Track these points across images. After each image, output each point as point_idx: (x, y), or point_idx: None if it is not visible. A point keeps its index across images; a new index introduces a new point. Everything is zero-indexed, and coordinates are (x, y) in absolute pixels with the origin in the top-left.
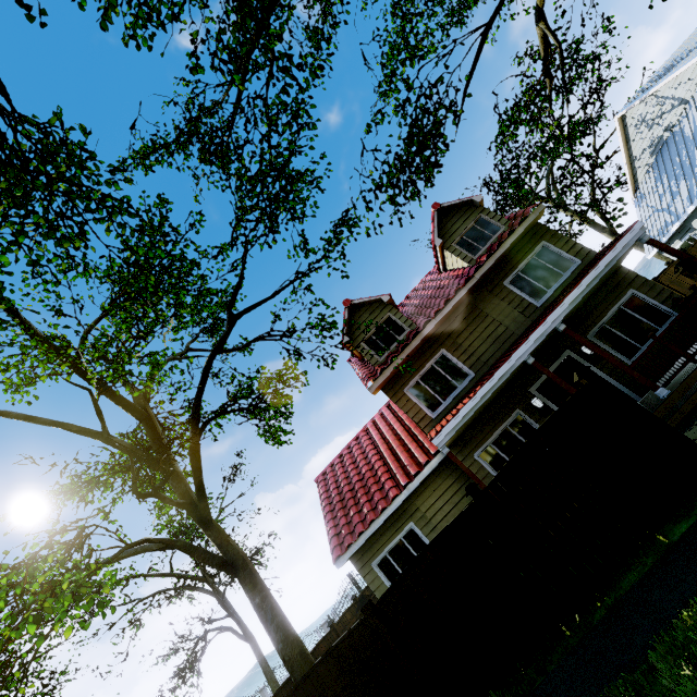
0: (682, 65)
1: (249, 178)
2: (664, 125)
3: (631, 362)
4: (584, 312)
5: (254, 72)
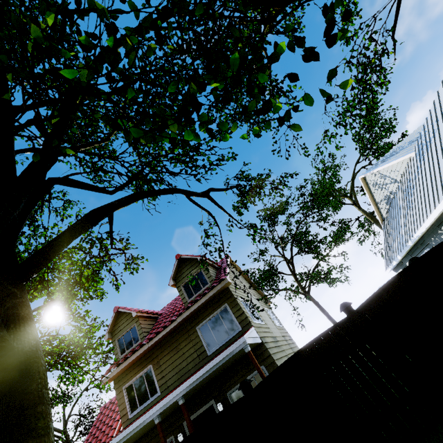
0: (389, 161)
1: None
2: (389, 190)
3: None
4: (231, 371)
5: None
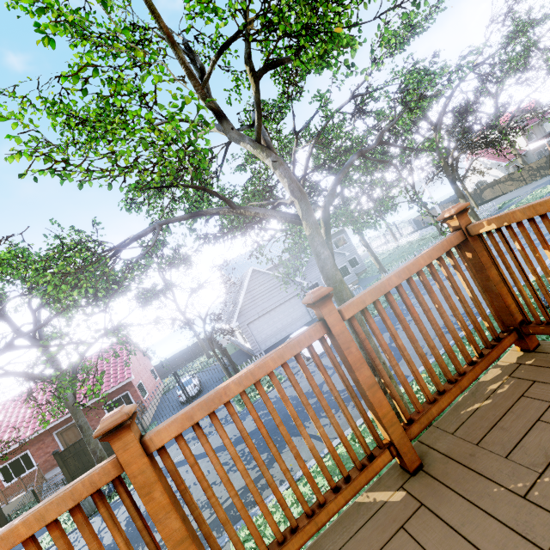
0: None
1: None
2: None
3: None
4: None
5: None
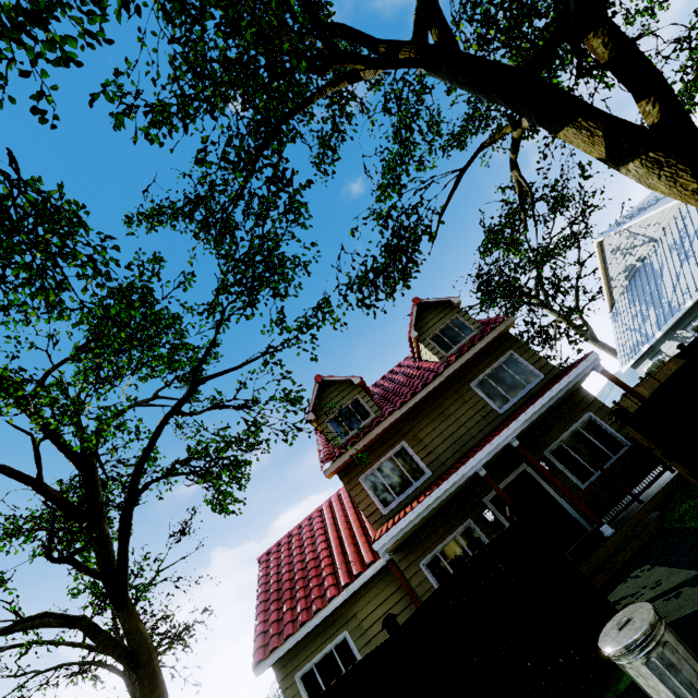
0: (650, 211)
1: (234, 259)
2: (637, 256)
3: (584, 486)
4: (543, 426)
5: (255, 172)
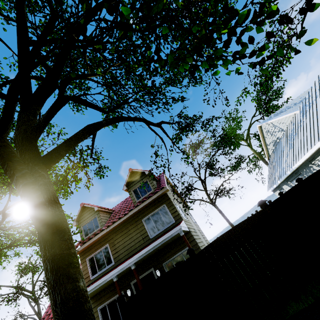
0: (280, 115)
1: None
2: (277, 136)
3: None
4: (166, 249)
5: None
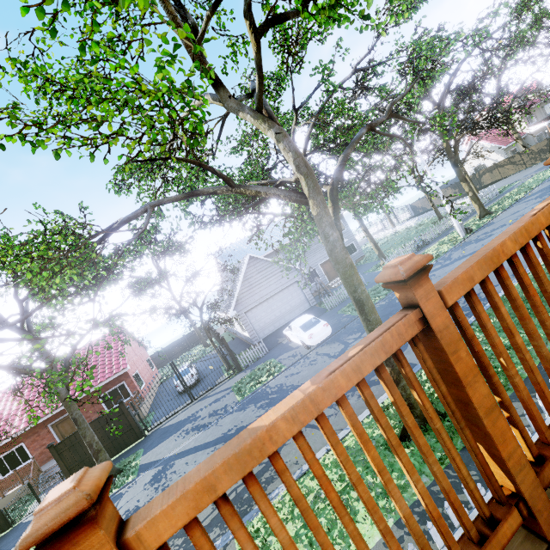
0: None
1: None
2: None
3: None
4: None
5: None
